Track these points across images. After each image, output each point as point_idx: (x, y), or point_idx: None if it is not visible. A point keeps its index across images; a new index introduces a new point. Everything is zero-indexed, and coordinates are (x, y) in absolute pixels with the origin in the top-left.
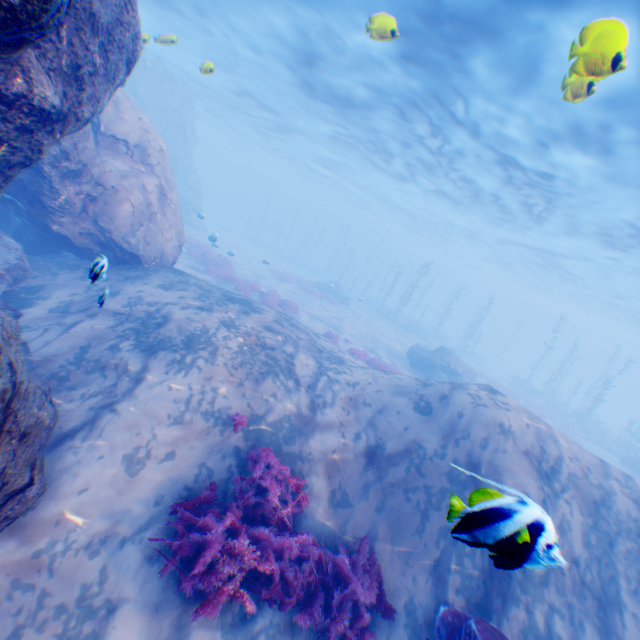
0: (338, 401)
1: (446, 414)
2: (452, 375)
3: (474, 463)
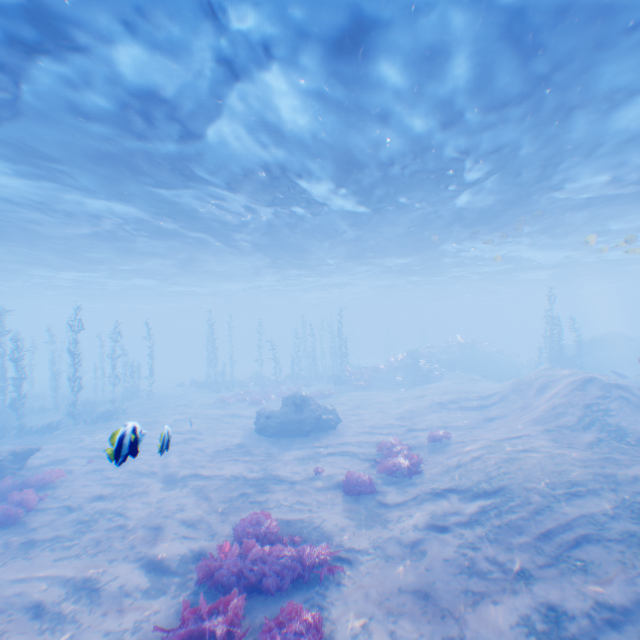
0: None
1: None
2: None
3: None
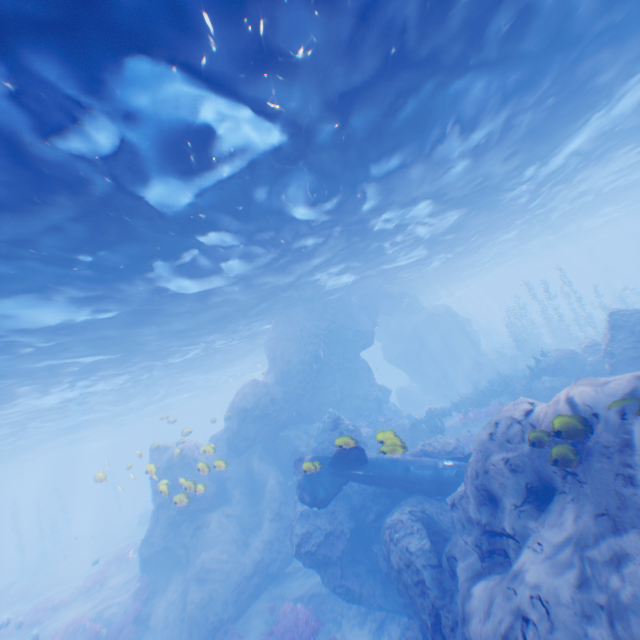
0: None
1: None
2: None
3: None
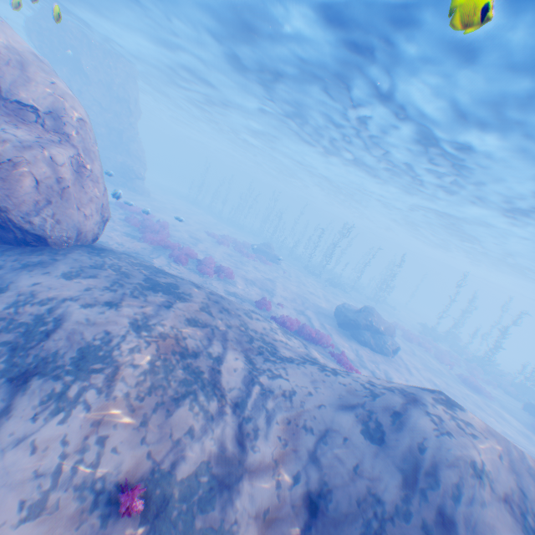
0: (272, 425)
1: (404, 445)
2: (375, 333)
3: (449, 528)
